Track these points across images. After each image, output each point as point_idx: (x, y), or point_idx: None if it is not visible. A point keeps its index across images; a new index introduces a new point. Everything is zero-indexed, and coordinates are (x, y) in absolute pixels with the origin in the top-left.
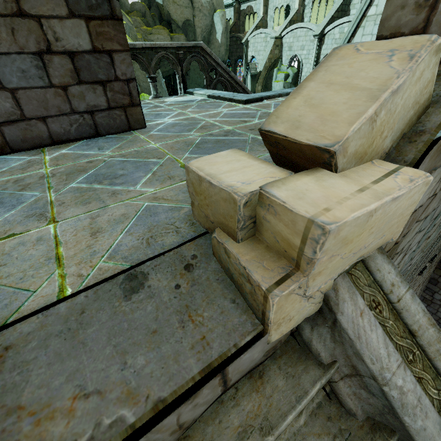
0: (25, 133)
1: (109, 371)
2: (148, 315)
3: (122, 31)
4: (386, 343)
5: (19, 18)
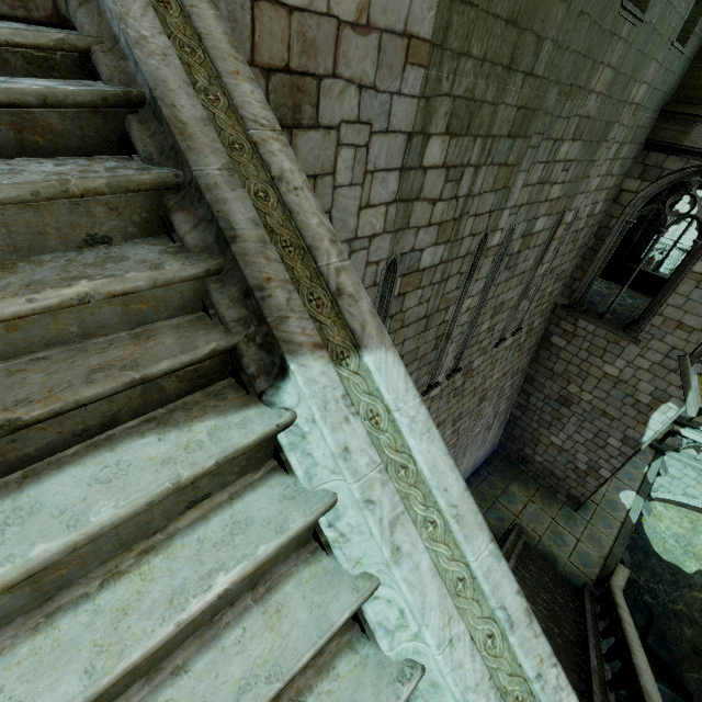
0: None
1: None
2: None
3: None
4: (146, 9)
5: None
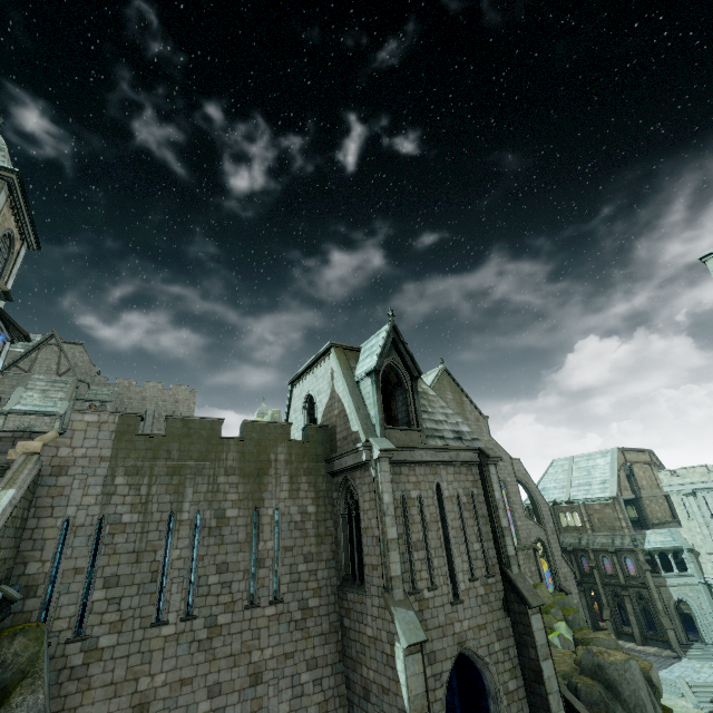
0: None
1: None
2: None
3: None
4: (23, 459)
5: (29, 438)
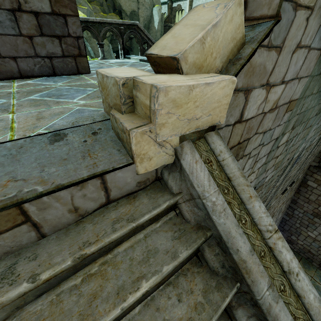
0: (0, 67)
1: (32, 172)
2: (63, 152)
3: (74, 1)
4: (209, 179)
5: None
